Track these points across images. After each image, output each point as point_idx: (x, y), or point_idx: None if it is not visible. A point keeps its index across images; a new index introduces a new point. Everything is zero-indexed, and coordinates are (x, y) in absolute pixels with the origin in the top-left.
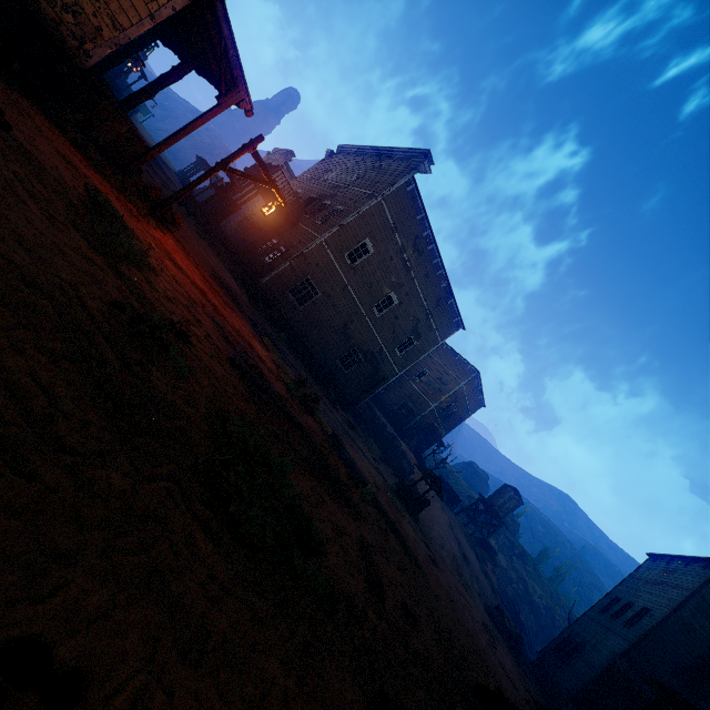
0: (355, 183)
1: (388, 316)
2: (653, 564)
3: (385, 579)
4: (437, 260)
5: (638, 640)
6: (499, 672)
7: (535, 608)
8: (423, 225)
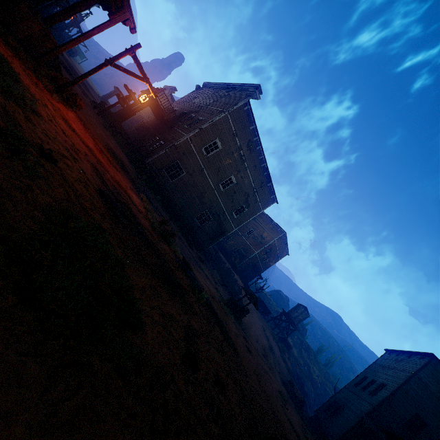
0: (212, 104)
1: (229, 191)
2: (388, 356)
3: (203, 356)
4: (262, 156)
5: (378, 404)
6: (287, 425)
7: (314, 382)
8: (254, 133)
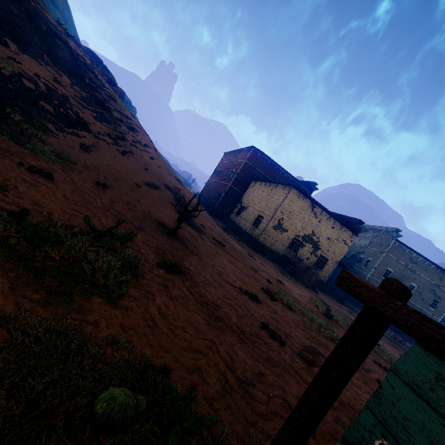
0: (370, 245)
1: (415, 293)
2: None
3: None
4: (426, 262)
5: None
6: None
7: None
8: (410, 253)
